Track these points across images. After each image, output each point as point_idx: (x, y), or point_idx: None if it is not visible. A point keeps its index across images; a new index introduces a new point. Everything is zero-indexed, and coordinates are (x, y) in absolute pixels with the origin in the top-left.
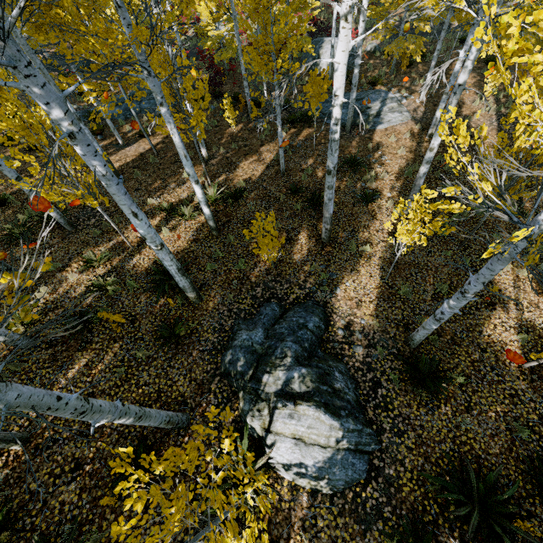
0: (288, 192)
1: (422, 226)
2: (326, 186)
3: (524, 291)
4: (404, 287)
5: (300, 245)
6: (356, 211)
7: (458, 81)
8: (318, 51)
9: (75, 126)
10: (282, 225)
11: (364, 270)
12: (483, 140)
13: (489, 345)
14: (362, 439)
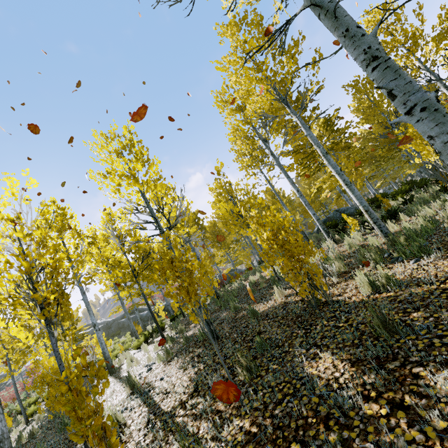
0: None
1: None
2: None
3: None
4: None
5: None
6: None
7: None
8: None
9: None
10: None
11: None
12: None
13: None
14: (381, 192)
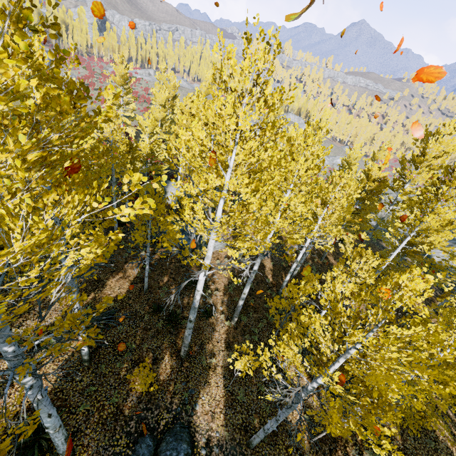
0: (150, 309)
1: (243, 333)
2: (187, 327)
3: (301, 378)
4: (240, 392)
5: (164, 364)
6: (202, 325)
7: (254, 268)
8: (165, 189)
9: (35, 379)
10: (149, 344)
11: (213, 381)
12: (265, 265)
13: (292, 429)
14: None
